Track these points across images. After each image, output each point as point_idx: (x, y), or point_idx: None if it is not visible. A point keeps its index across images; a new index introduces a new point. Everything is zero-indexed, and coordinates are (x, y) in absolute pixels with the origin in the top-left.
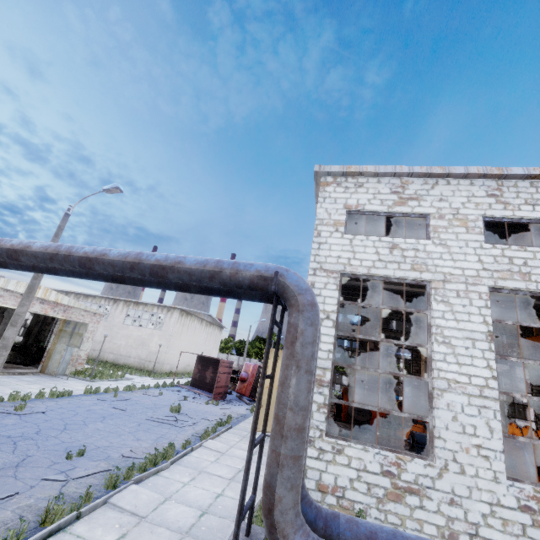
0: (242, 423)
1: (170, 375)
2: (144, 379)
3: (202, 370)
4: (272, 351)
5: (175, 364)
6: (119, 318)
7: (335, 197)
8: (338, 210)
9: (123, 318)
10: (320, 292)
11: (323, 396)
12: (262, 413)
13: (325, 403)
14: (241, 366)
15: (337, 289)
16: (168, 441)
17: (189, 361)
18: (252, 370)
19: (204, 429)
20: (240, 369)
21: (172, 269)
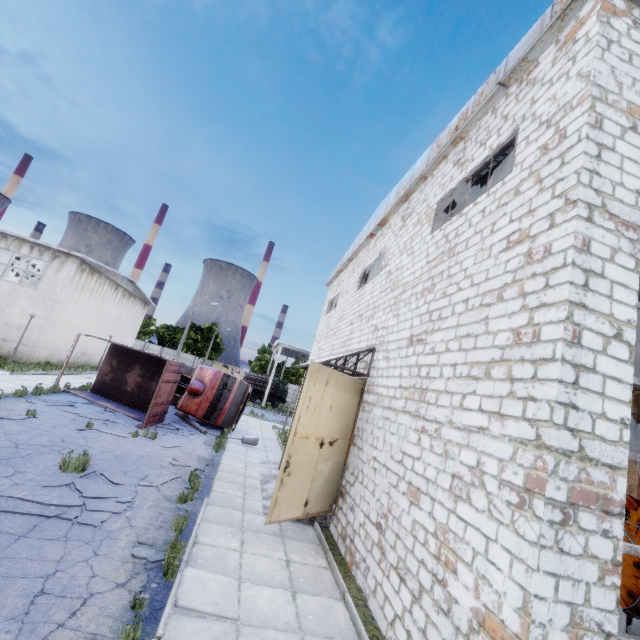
0: (216, 483)
1: (47, 369)
2: None
3: (118, 370)
4: (321, 370)
5: (58, 350)
6: None
7: (630, 50)
8: (637, 82)
9: None
10: (603, 267)
11: (612, 541)
12: (288, 487)
13: (616, 561)
14: (185, 368)
15: (636, 270)
16: (69, 612)
17: (86, 347)
18: (213, 380)
19: (160, 527)
20: (183, 373)
21: None
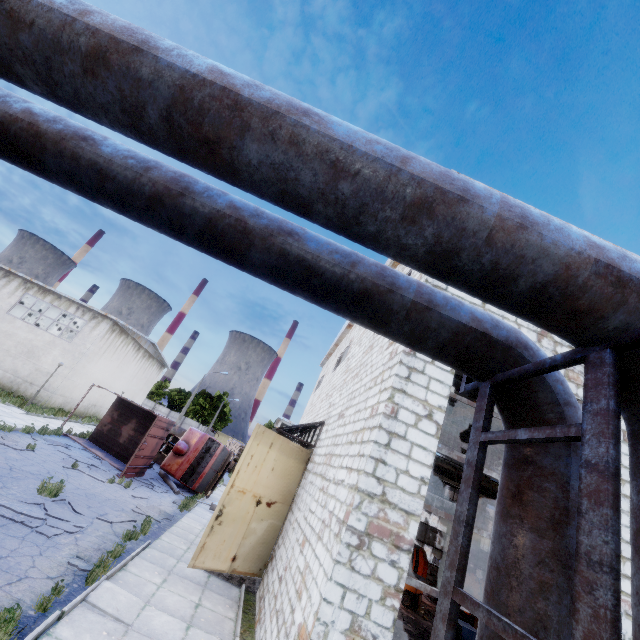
0: (167, 534)
1: (58, 414)
2: (10, 410)
3: (117, 421)
4: (266, 433)
5: (73, 399)
6: (3, 302)
7: None
8: None
9: (11, 304)
10: (424, 367)
11: (397, 570)
12: (218, 536)
13: (398, 587)
14: (179, 429)
15: (451, 371)
16: (7, 581)
17: (98, 399)
18: (198, 442)
19: (98, 549)
20: (176, 434)
21: (272, 122)
